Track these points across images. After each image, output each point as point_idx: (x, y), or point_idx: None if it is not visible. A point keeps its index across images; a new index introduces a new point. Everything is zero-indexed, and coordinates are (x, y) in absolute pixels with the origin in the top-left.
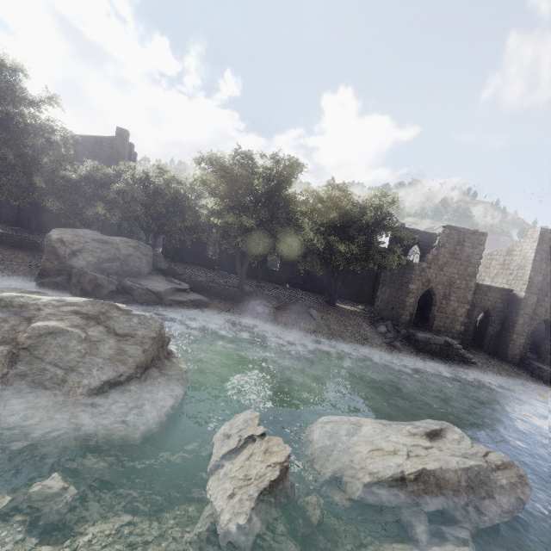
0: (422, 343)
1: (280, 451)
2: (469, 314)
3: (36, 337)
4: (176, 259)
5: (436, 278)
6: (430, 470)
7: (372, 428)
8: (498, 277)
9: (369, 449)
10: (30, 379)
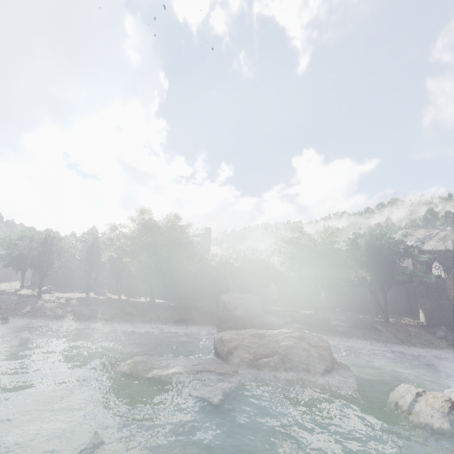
0: None
1: (442, 395)
2: None
3: (285, 349)
4: None
5: None
6: None
7: None
8: None
9: None
10: (294, 370)
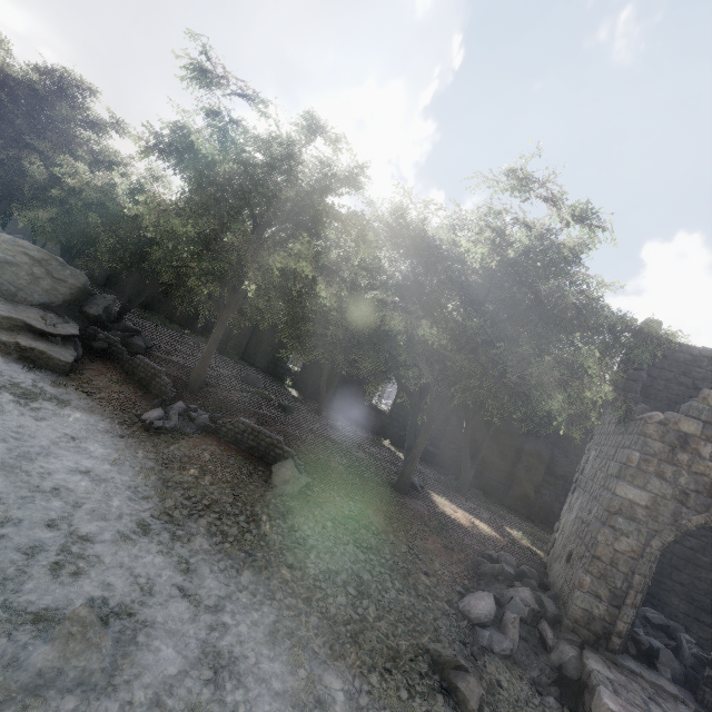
0: None
1: None
2: None
3: None
4: (231, 353)
5: None
6: None
7: None
8: None
9: None
10: None
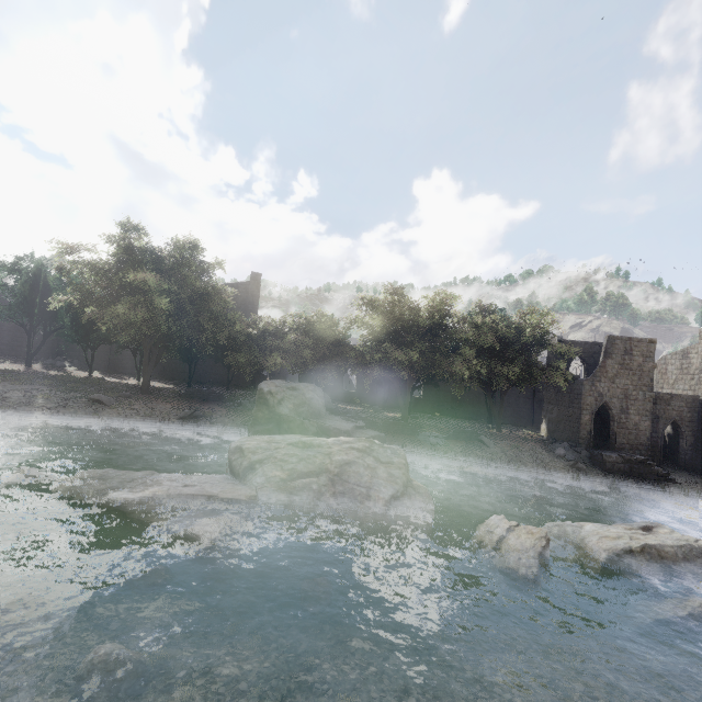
0: (608, 463)
1: (539, 531)
2: (654, 428)
3: (339, 466)
4: None
5: (608, 392)
6: (651, 545)
7: (593, 525)
8: (679, 383)
9: (598, 537)
10: (348, 495)
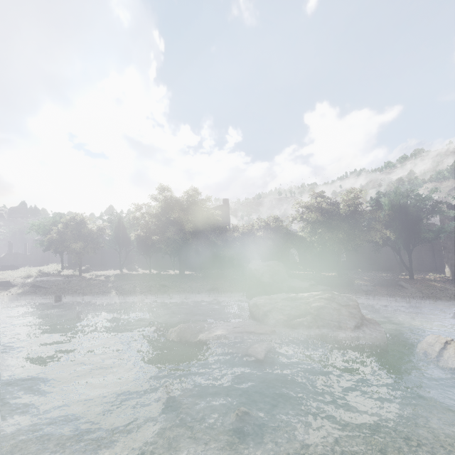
0: None
1: None
2: None
3: (316, 310)
4: None
5: None
6: None
7: None
8: None
9: None
10: (326, 327)
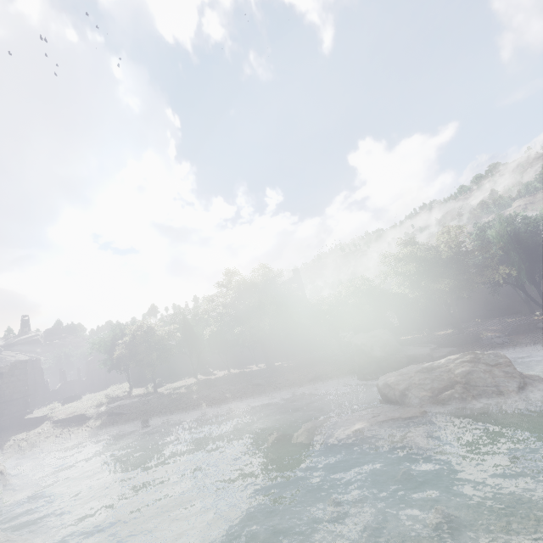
0: None
1: None
2: None
3: (463, 377)
4: None
5: None
6: None
7: None
8: None
9: None
10: (484, 395)
